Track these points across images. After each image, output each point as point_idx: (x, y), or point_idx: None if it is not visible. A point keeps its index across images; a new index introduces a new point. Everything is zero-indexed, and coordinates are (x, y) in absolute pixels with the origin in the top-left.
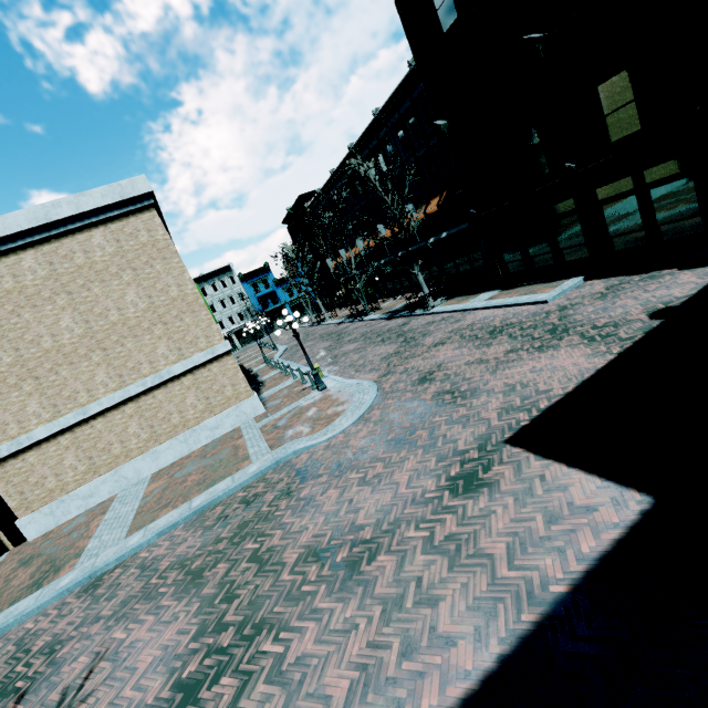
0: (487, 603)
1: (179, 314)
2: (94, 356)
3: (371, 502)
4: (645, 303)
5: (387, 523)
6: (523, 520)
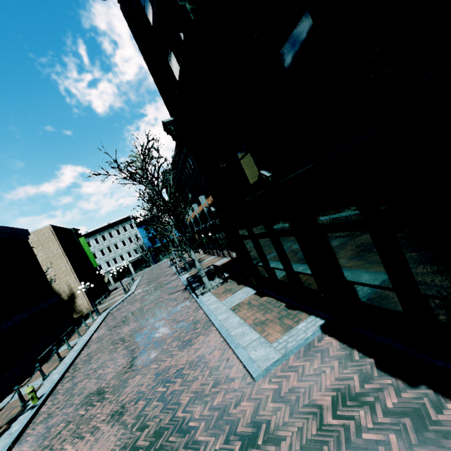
0: None
1: None
2: None
3: None
4: None
5: None
6: None
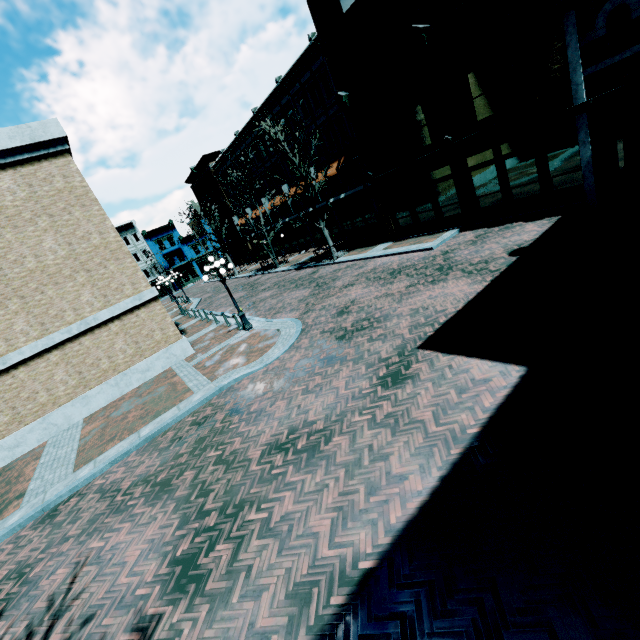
0: (425, 449)
1: (103, 262)
2: (11, 305)
3: (317, 404)
4: (505, 246)
5: (335, 416)
6: (441, 395)
